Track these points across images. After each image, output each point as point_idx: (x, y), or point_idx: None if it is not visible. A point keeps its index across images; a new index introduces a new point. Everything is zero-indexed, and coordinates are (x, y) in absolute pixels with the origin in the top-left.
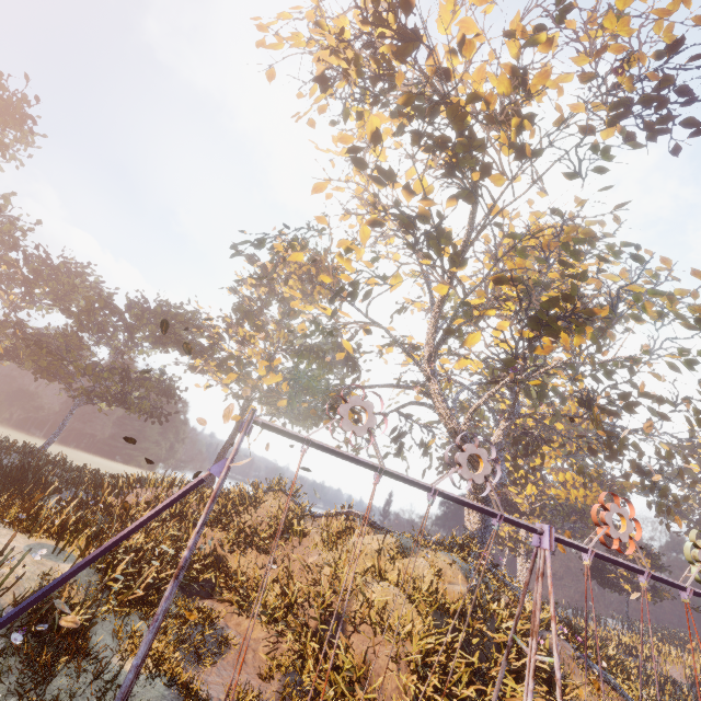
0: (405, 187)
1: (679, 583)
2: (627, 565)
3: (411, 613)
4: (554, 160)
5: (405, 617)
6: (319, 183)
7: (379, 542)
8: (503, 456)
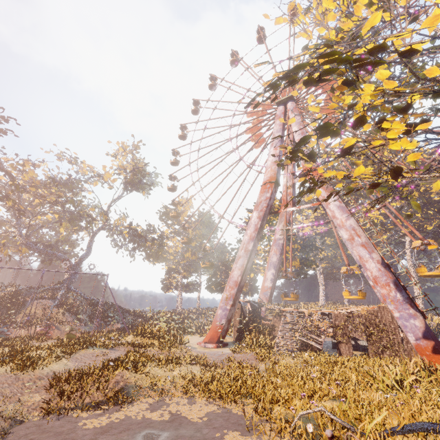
0: None
1: None
2: None
3: None
4: None
5: None
6: None
7: None
8: (90, 248)
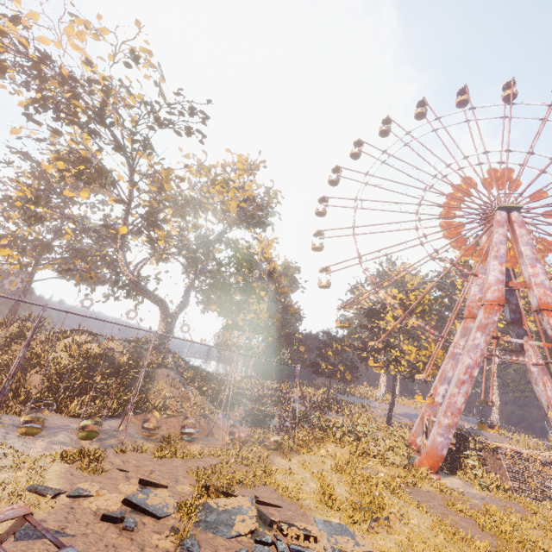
0: (72, 140)
1: (112, 321)
2: (86, 316)
3: (67, 361)
4: (143, 139)
5: (64, 362)
6: (14, 129)
7: (79, 339)
8: (189, 294)
